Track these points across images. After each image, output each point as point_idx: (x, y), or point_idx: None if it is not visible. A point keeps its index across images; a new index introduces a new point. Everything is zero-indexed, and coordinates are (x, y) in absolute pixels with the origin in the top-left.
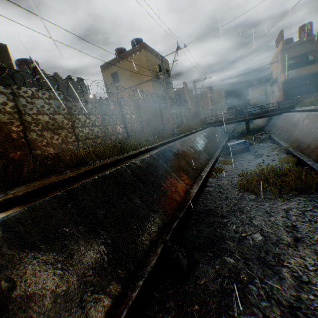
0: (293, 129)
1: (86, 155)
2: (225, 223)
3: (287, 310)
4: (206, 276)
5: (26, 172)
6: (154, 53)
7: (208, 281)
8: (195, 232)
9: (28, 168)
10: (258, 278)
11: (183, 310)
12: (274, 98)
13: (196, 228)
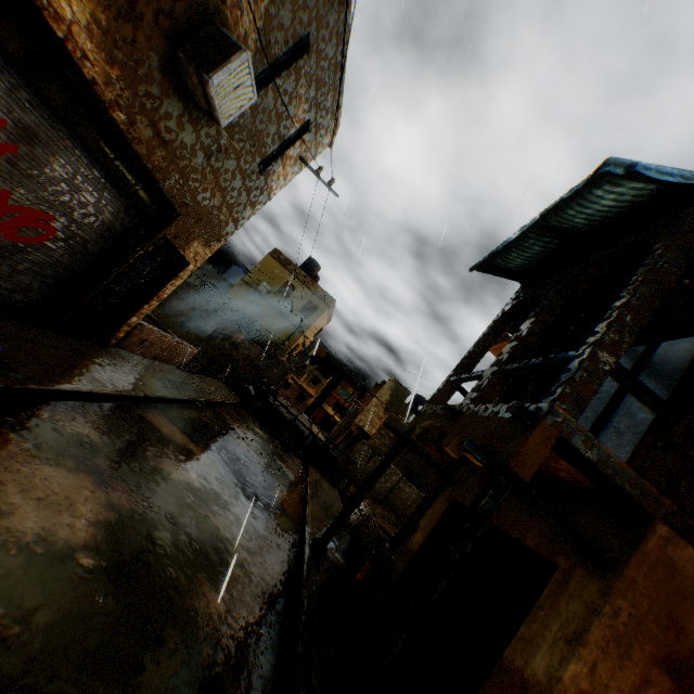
0: None
1: None
2: None
3: None
4: None
5: None
6: (293, 268)
7: None
8: None
9: None
10: None
11: None
12: None
13: None
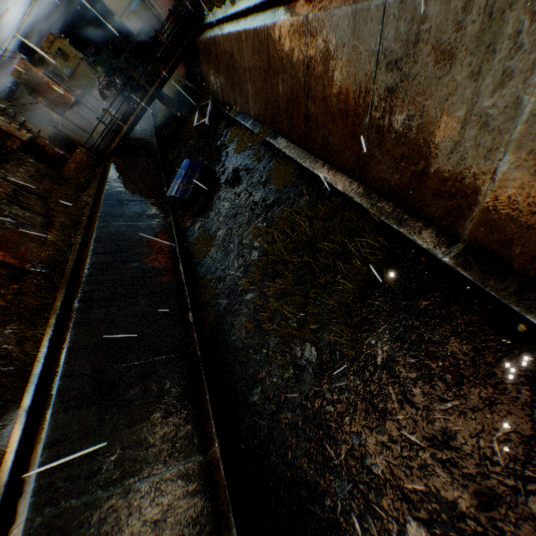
0: (240, 82)
1: None
2: (336, 522)
3: None
4: None
5: None
6: None
7: None
8: None
9: None
10: None
11: None
12: (157, 1)
13: None
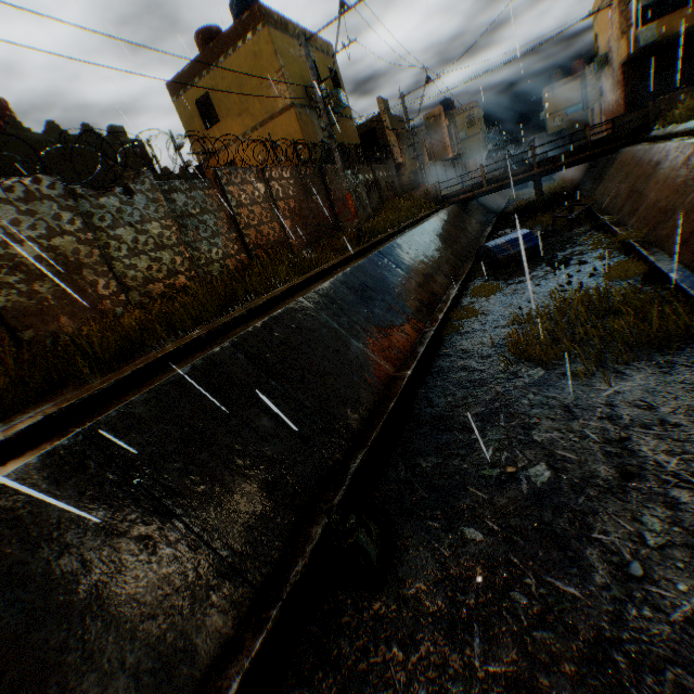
0: (643, 190)
1: (143, 326)
2: (472, 446)
3: (591, 647)
4: (421, 577)
5: (1, 391)
6: (292, 30)
7: (425, 589)
8: (403, 473)
9: (2, 381)
10: (532, 575)
11: (367, 660)
12: (603, 110)
13: (406, 464)
